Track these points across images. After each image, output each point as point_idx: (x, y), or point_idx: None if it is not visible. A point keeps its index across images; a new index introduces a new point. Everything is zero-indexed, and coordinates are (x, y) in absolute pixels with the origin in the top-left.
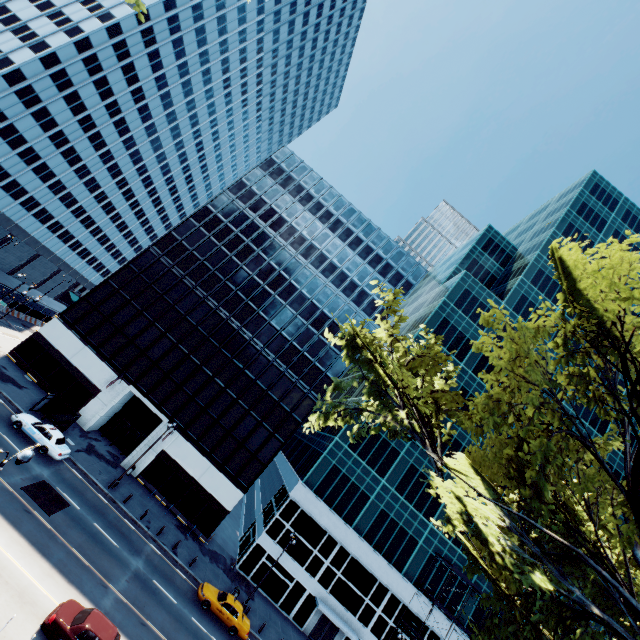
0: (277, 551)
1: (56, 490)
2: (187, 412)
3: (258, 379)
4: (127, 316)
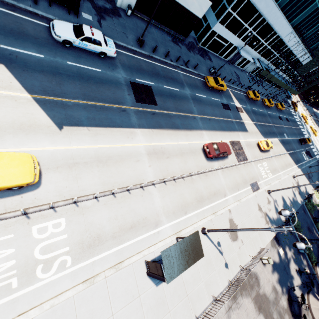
0: (223, 31)
1: (138, 83)
2: None
3: None
4: None
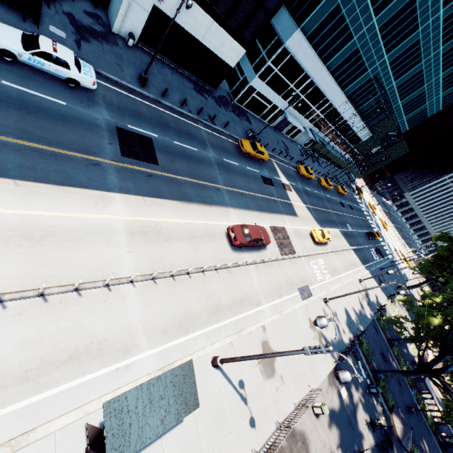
0: (264, 89)
1: (131, 131)
2: None
3: None
4: None
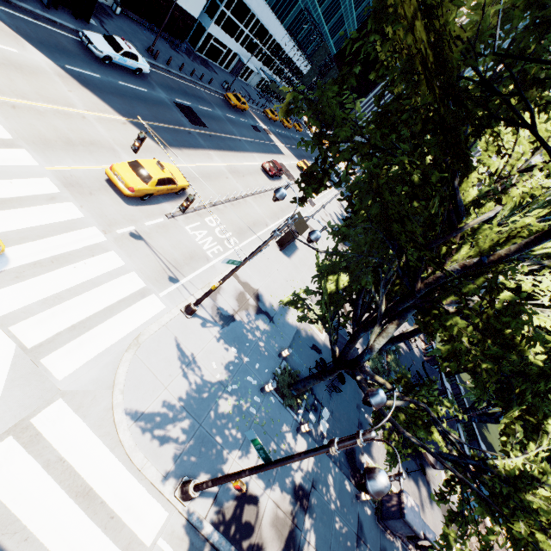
0: (220, 34)
1: (180, 104)
2: None
3: None
4: None
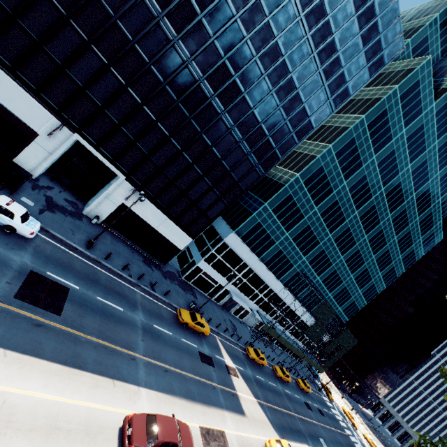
0: (210, 270)
1: (48, 277)
2: (143, 171)
3: (214, 146)
4: (45, 21)
